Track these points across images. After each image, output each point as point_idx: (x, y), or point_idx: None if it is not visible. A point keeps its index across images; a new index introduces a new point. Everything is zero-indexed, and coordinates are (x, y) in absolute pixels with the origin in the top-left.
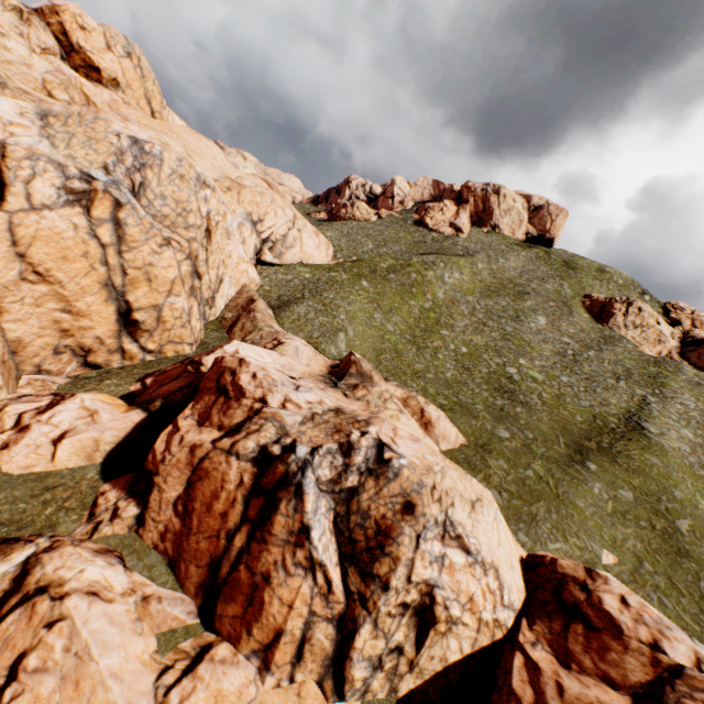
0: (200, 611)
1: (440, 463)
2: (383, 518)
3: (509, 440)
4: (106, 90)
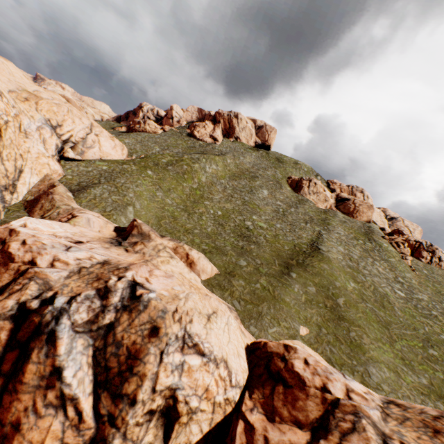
0: None
1: (186, 291)
2: (133, 344)
3: (246, 266)
4: None
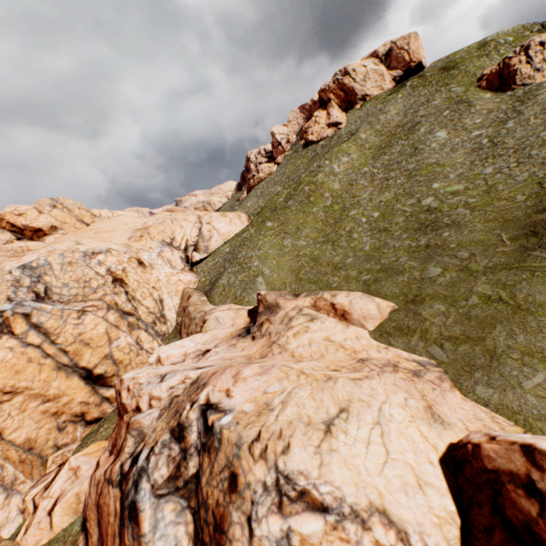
0: None
1: (288, 387)
2: (217, 506)
3: (442, 275)
4: (51, 237)
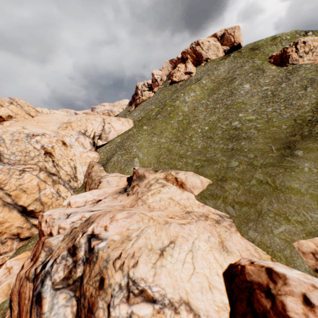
0: None
1: (142, 227)
2: (91, 297)
3: (238, 166)
4: (7, 122)
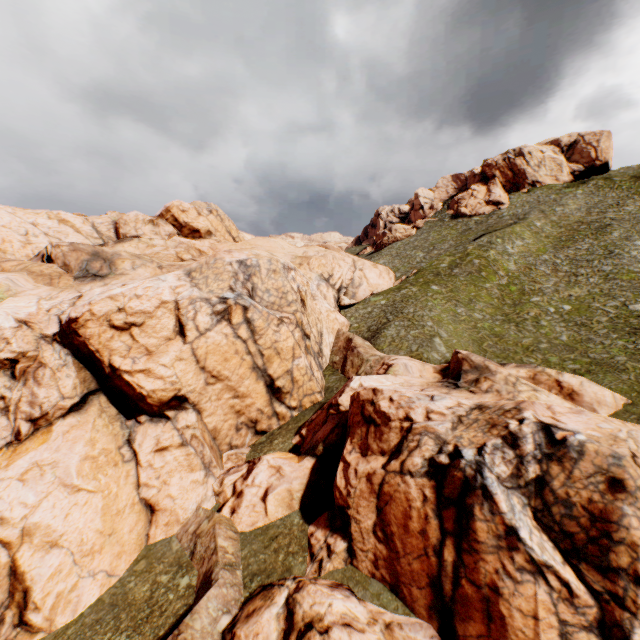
0: (440, 633)
1: (622, 429)
2: (590, 503)
3: None
4: (205, 240)
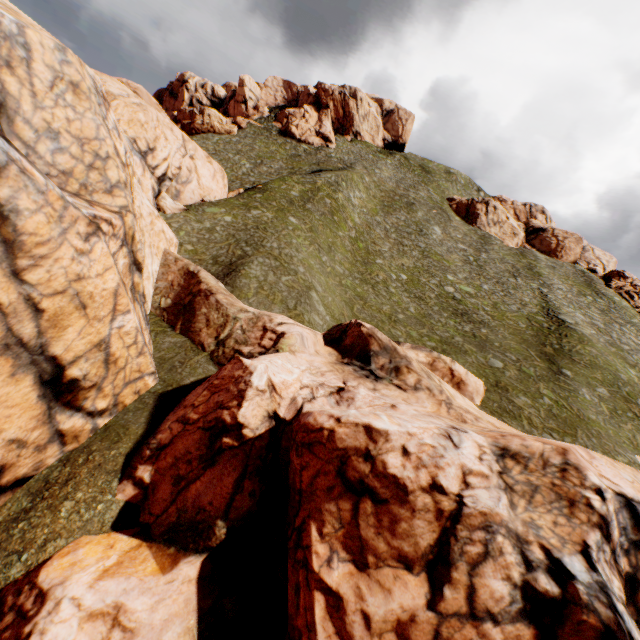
0: None
1: (632, 476)
2: None
3: (506, 369)
4: None
